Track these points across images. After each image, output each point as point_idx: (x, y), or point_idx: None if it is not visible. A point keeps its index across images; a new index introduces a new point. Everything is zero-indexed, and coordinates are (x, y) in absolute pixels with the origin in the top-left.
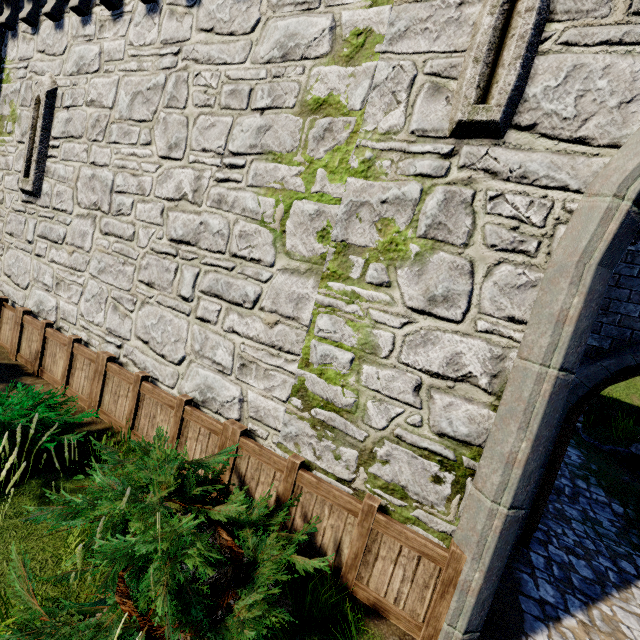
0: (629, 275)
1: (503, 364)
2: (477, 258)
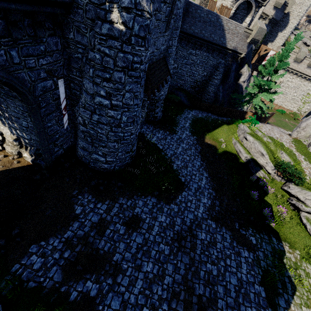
0: None
1: (310, 108)
2: None
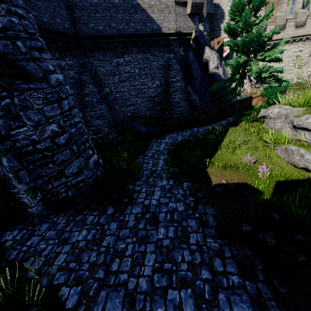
0: None
1: None
2: (310, 64)
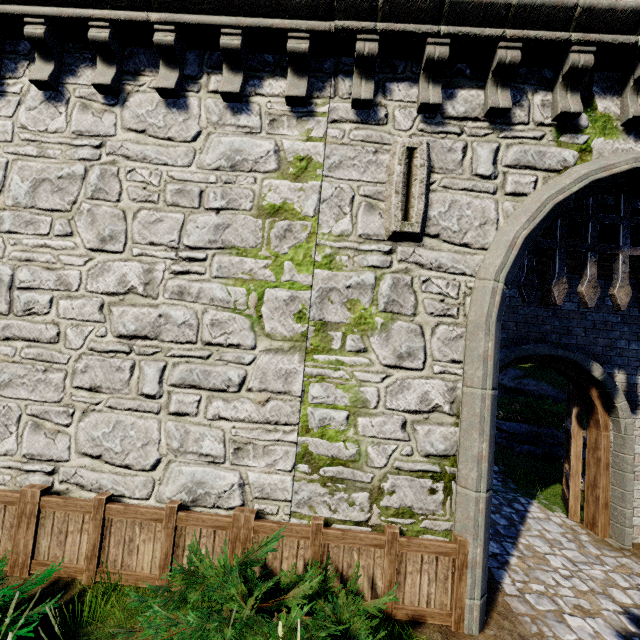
0: None
1: (455, 393)
2: (423, 323)
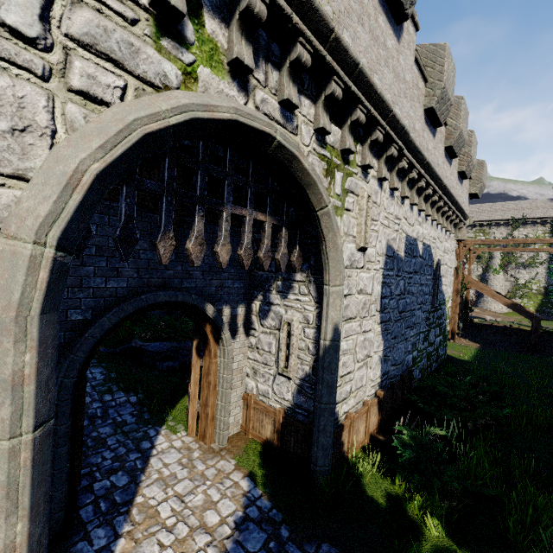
0: (90, 254)
1: None
2: None
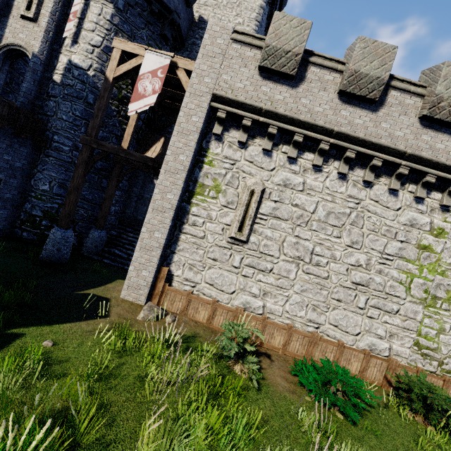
0: None
1: None
2: None
